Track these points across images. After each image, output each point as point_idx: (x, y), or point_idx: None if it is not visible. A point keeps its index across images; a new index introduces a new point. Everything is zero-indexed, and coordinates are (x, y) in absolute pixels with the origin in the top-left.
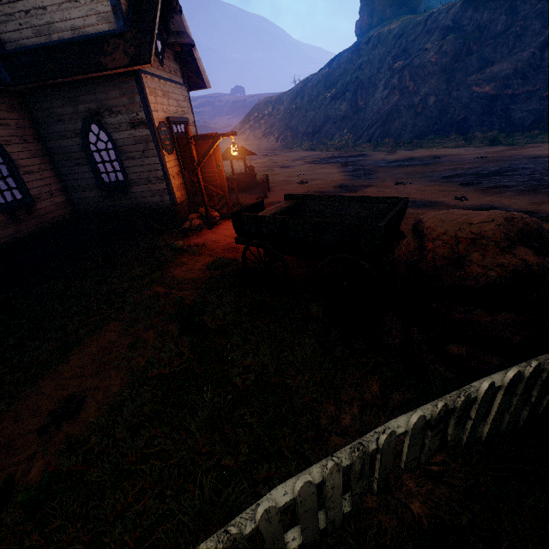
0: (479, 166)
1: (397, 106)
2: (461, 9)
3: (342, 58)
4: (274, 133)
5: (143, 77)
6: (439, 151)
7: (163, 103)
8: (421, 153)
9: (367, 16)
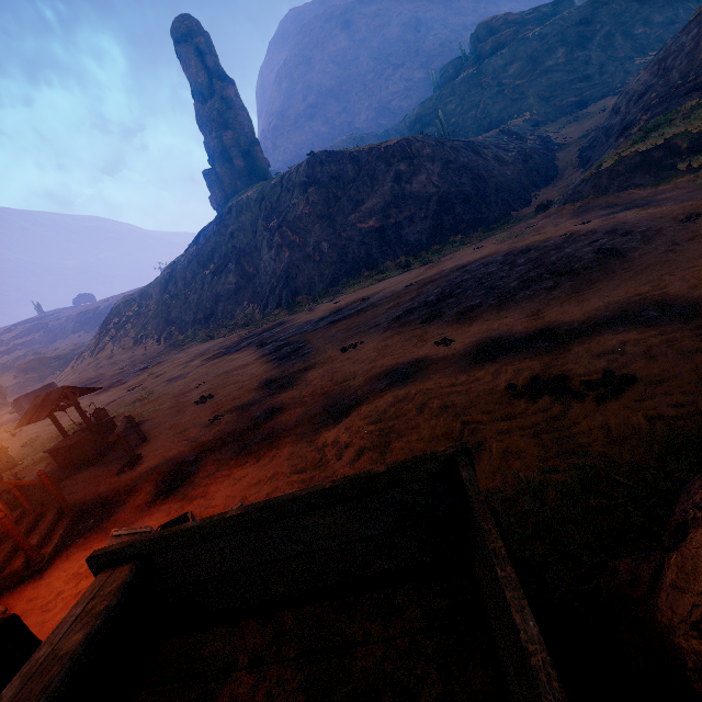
0: (419, 294)
1: (293, 261)
2: (309, 166)
3: (208, 232)
4: (152, 334)
5: None
6: (363, 291)
7: None
8: (345, 299)
9: (219, 191)
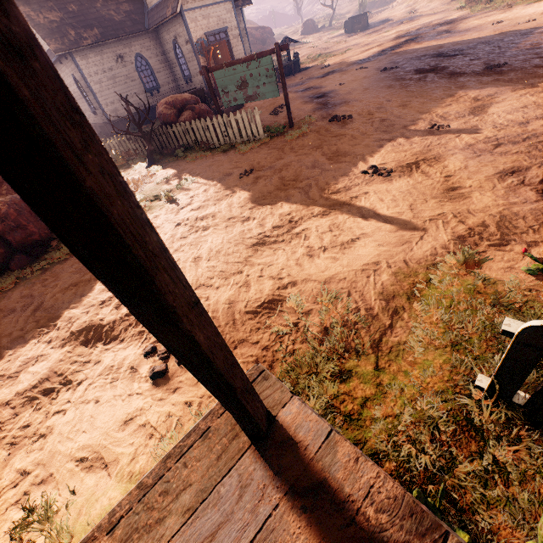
0: (471, 41)
1: None
2: None
3: None
4: None
5: (186, 14)
6: None
7: (203, 24)
8: (518, 11)
9: None
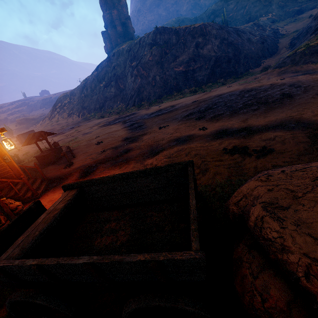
0: (197, 106)
1: (142, 84)
2: (154, 34)
3: (103, 65)
4: (76, 112)
5: None
6: (172, 102)
7: None
8: (164, 105)
9: (109, 43)
